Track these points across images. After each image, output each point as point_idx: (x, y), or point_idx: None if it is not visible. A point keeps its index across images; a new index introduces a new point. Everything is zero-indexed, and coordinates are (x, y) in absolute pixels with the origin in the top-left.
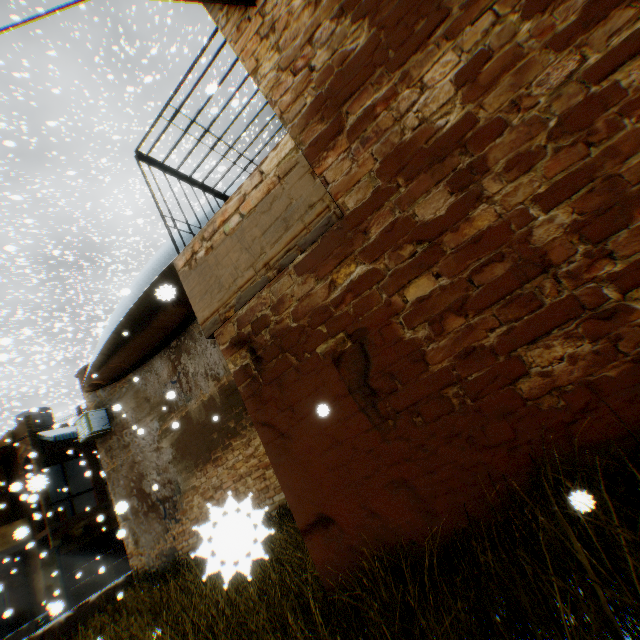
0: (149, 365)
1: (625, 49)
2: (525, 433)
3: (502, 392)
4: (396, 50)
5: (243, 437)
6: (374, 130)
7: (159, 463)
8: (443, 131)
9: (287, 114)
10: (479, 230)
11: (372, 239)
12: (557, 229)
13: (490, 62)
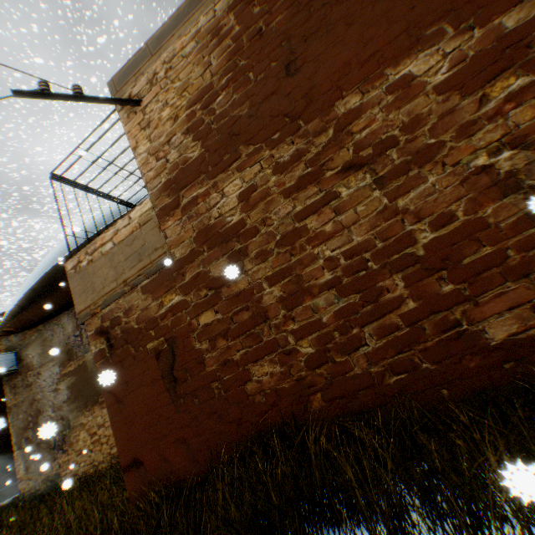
0: (58, 319)
1: (312, 207)
2: (246, 415)
3: (239, 389)
4: (213, 166)
5: None
6: (196, 212)
7: (56, 402)
8: (230, 224)
9: (150, 184)
10: (239, 289)
11: (186, 280)
12: (274, 298)
13: (256, 192)
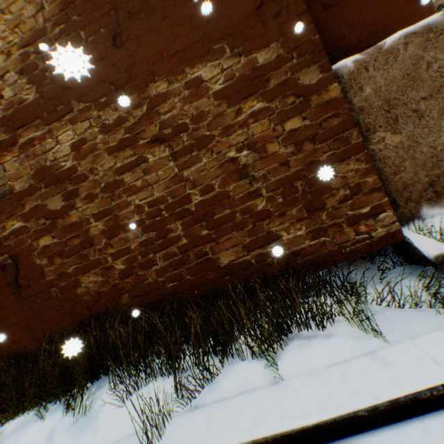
0: None
1: (128, 166)
2: (78, 309)
3: (72, 292)
4: (48, 113)
5: None
6: (34, 152)
7: None
8: (64, 168)
9: None
10: (72, 221)
11: (27, 210)
12: (98, 230)
13: (86, 145)
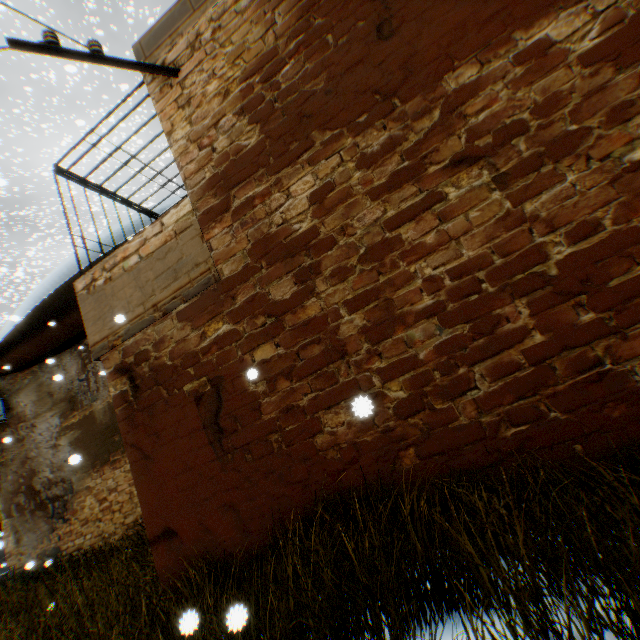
0: (58, 359)
1: (409, 213)
2: (315, 475)
3: (306, 442)
4: (275, 158)
5: None
6: (251, 216)
7: (55, 461)
8: (297, 233)
9: (190, 180)
10: (309, 317)
11: (238, 305)
12: (355, 329)
13: (333, 191)
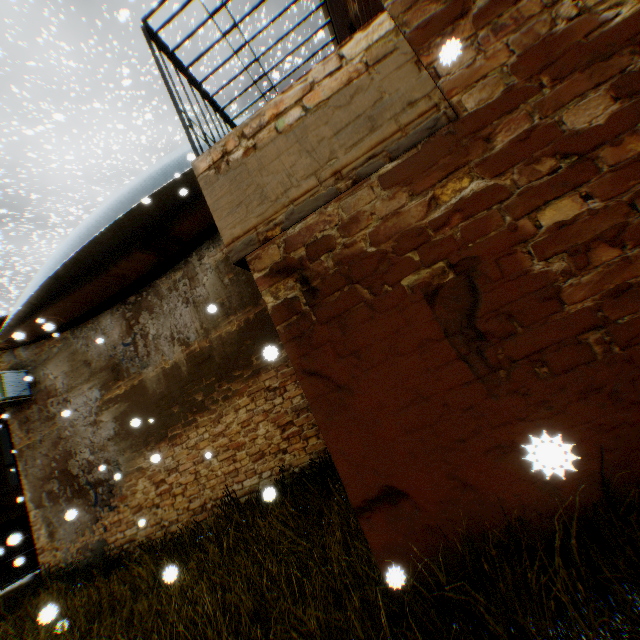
0: (95, 322)
1: None
2: None
3: None
4: None
5: (212, 412)
6: (512, 17)
7: (95, 440)
8: (609, 26)
9: None
10: None
11: (497, 149)
12: None
13: None
